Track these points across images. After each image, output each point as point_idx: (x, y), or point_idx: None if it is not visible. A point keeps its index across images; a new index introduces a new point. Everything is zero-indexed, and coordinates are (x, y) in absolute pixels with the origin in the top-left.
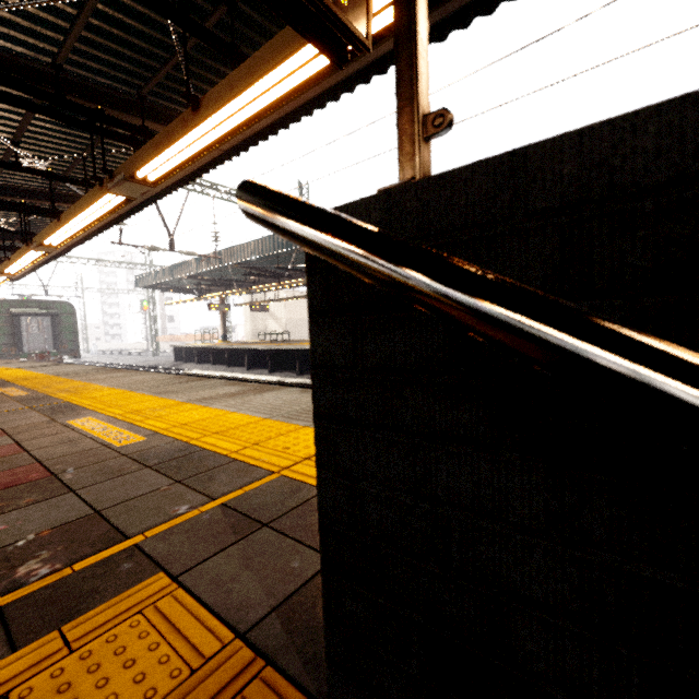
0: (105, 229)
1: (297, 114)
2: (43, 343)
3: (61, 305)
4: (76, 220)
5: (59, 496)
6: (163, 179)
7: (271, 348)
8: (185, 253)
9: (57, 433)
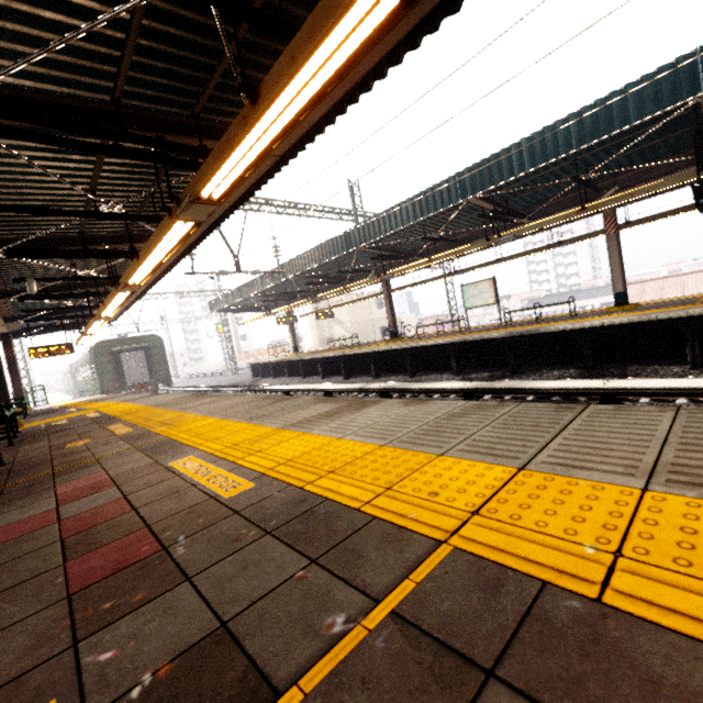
0: (178, 262)
1: (354, 93)
2: (140, 375)
3: (151, 338)
4: (153, 255)
5: (174, 588)
6: (227, 194)
7: (343, 355)
8: (250, 273)
9: (161, 480)
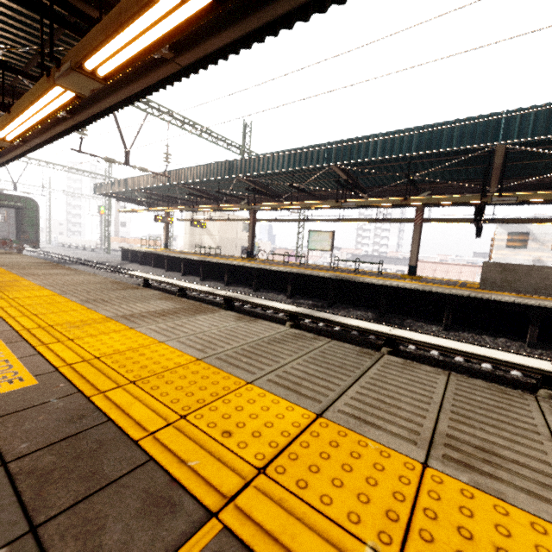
0: (64, 135)
1: (262, 33)
2: (6, 231)
3: (26, 200)
4: (26, 113)
5: None
6: (113, 75)
7: (205, 260)
8: (138, 168)
9: None
